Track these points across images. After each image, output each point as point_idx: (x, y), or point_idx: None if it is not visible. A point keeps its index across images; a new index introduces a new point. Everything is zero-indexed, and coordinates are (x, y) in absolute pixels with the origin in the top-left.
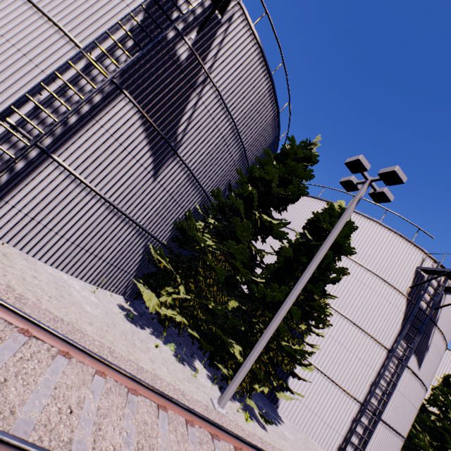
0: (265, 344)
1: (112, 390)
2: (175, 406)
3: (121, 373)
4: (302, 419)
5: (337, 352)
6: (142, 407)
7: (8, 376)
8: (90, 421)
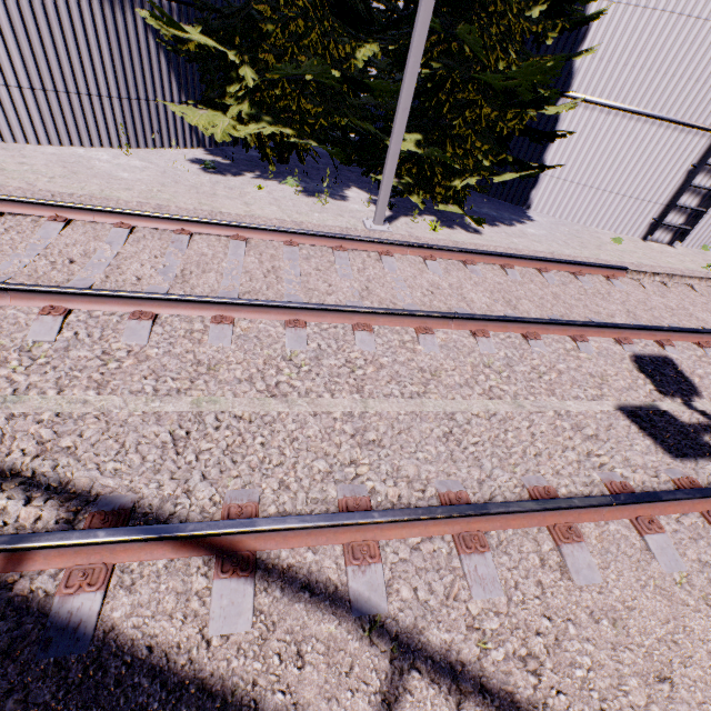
0: (413, 87)
1: (147, 238)
2: (258, 232)
3: (152, 218)
4: (577, 208)
5: (665, 43)
6: (200, 244)
7: None
8: (102, 265)
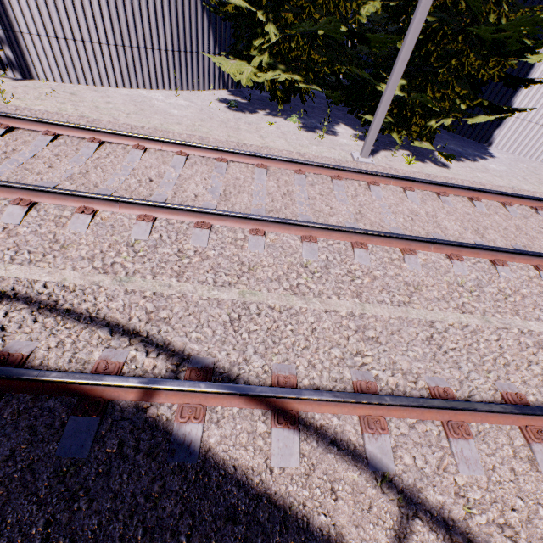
0: (414, 41)
1: (197, 163)
2: (276, 162)
3: (201, 149)
4: (537, 147)
5: None
6: (234, 170)
7: (89, 169)
8: (171, 184)
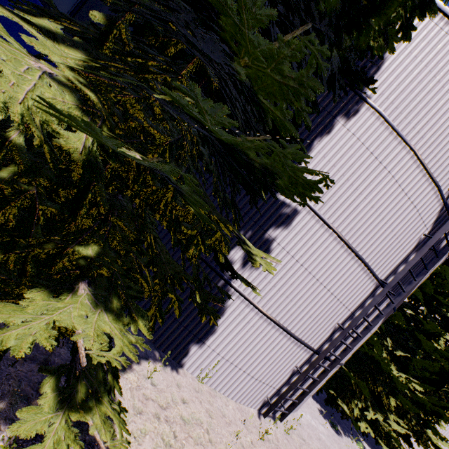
0: None
1: None
2: None
3: None
4: None
5: None
6: None
7: None
8: None
